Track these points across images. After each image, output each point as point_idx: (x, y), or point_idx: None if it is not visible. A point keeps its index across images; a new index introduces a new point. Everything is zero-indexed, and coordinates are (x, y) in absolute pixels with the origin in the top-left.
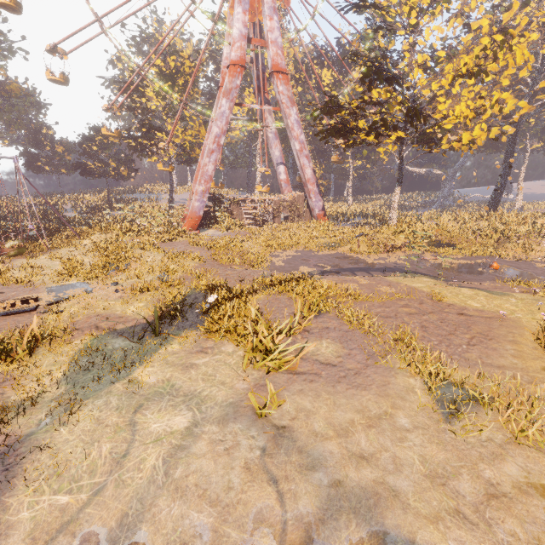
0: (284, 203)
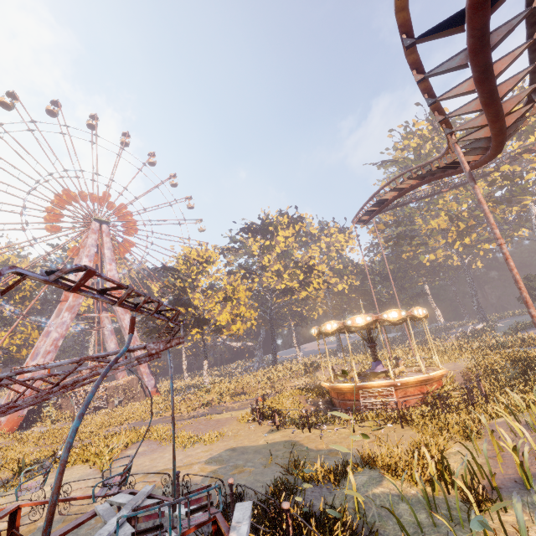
0: (119, 388)
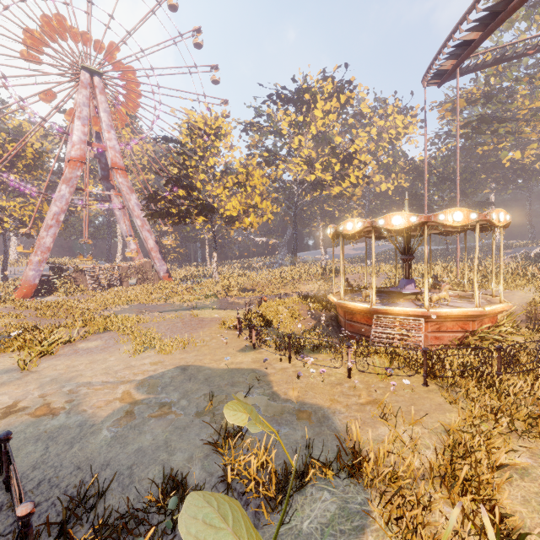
0: (132, 269)
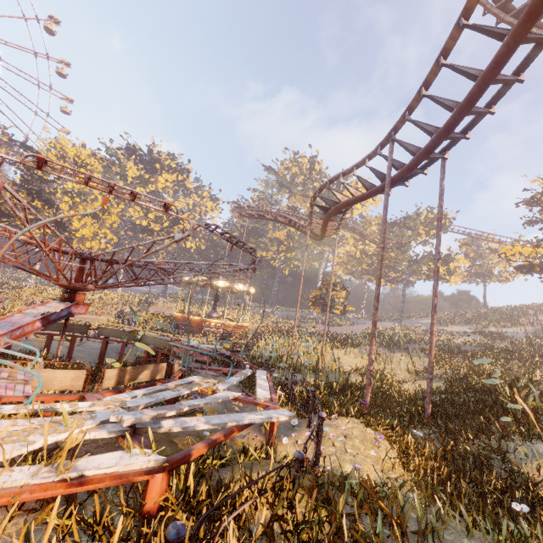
0: None
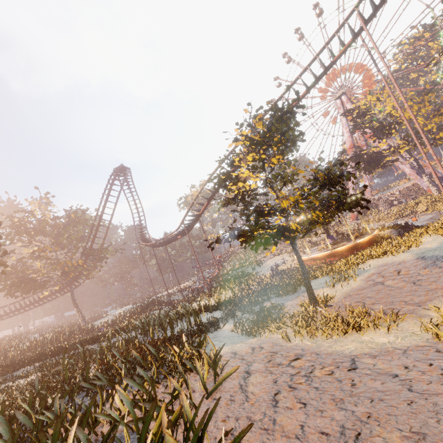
0: (409, 189)
